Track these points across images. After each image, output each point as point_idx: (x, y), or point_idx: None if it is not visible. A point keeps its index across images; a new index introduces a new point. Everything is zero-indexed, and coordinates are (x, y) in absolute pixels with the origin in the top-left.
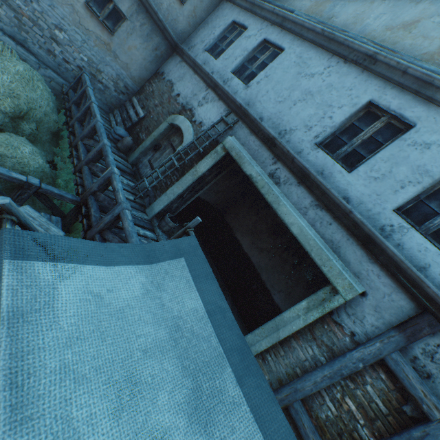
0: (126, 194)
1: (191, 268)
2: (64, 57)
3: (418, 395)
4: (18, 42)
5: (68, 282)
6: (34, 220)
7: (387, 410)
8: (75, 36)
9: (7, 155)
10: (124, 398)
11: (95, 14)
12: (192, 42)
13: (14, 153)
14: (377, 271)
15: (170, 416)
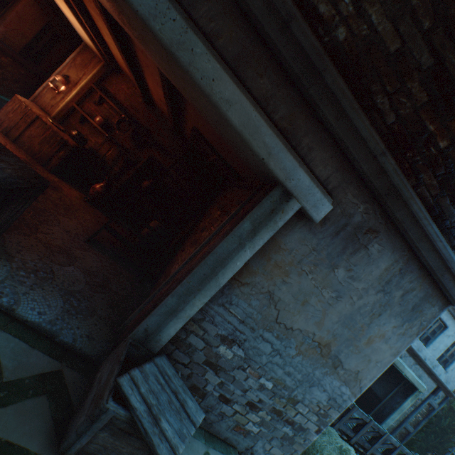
0: None
1: None
2: None
3: (433, 405)
4: None
5: None
6: None
7: (425, 411)
8: None
9: None
10: None
11: None
12: None
13: None
14: (429, 379)
15: None
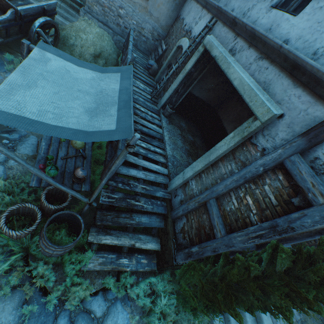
0: (145, 95)
1: (122, 76)
2: (125, 25)
3: (306, 186)
4: (104, 24)
5: (57, 62)
6: None
7: (277, 203)
8: (129, 9)
9: None
10: (61, 93)
11: None
12: None
13: None
14: (299, 93)
15: (77, 106)
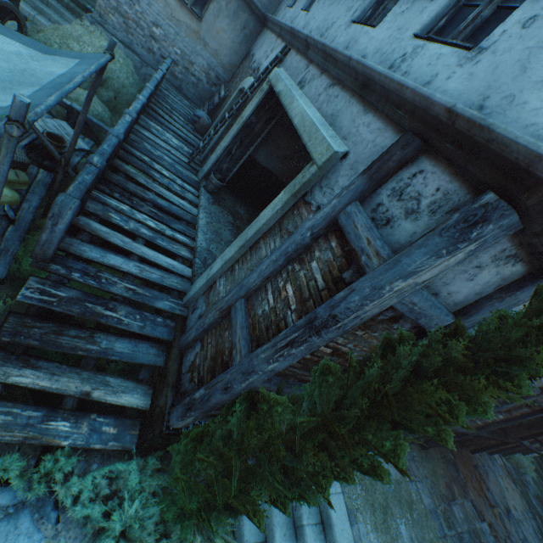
0: (179, 155)
1: (80, 63)
2: (162, 53)
3: (360, 247)
4: (126, 46)
5: None
6: (65, 130)
7: (324, 285)
8: (169, 30)
9: (72, 99)
10: None
11: (184, 3)
12: (280, 7)
13: (77, 97)
14: (369, 120)
15: None
